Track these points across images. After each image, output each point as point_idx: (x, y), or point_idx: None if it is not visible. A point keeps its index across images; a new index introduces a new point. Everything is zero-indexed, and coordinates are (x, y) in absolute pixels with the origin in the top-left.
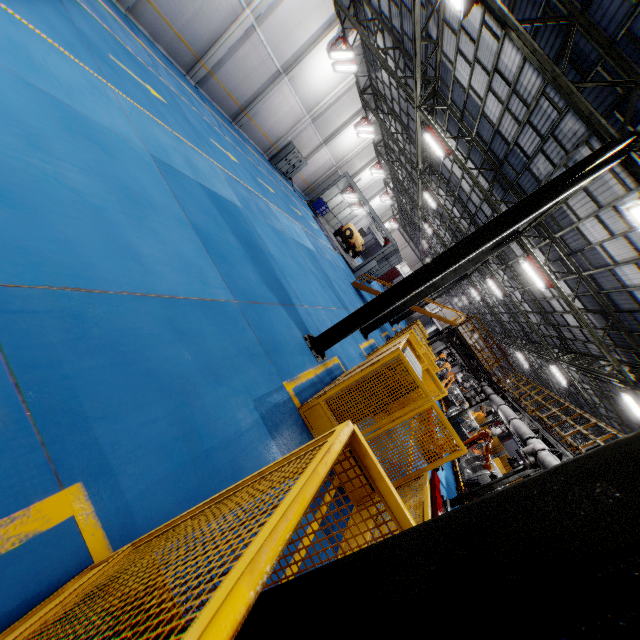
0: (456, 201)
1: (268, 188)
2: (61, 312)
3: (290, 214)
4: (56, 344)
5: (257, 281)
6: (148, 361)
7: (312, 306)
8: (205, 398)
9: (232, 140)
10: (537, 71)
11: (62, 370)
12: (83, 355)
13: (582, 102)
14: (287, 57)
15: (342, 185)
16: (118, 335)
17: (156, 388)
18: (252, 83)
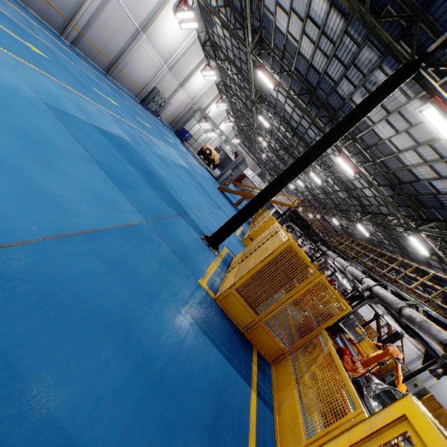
0: (281, 120)
1: (145, 124)
2: None
3: (166, 142)
4: None
5: (158, 200)
6: (86, 302)
7: (199, 211)
8: (145, 319)
9: (110, 88)
10: (340, 15)
11: None
12: (15, 320)
13: (383, 34)
14: (143, 18)
15: (198, 117)
16: (50, 284)
17: (100, 327)
18: (117, 41)
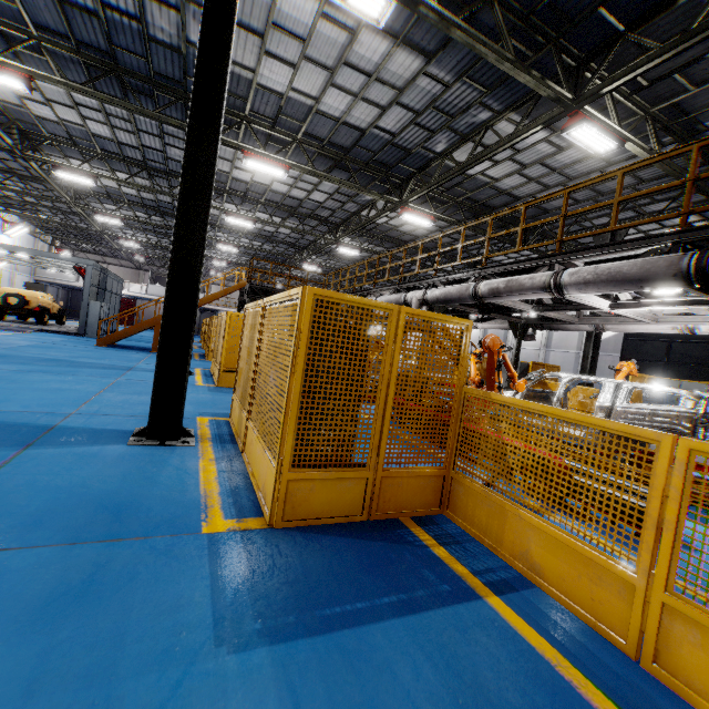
0: (108, 161)
1: None
2: None
3: None
4: None
5: None
6: None
7: (84, 403)
8: None
9: None
10: None
11: None
12: None
13: None
14: None
15: None
16: None
17: None
18: None
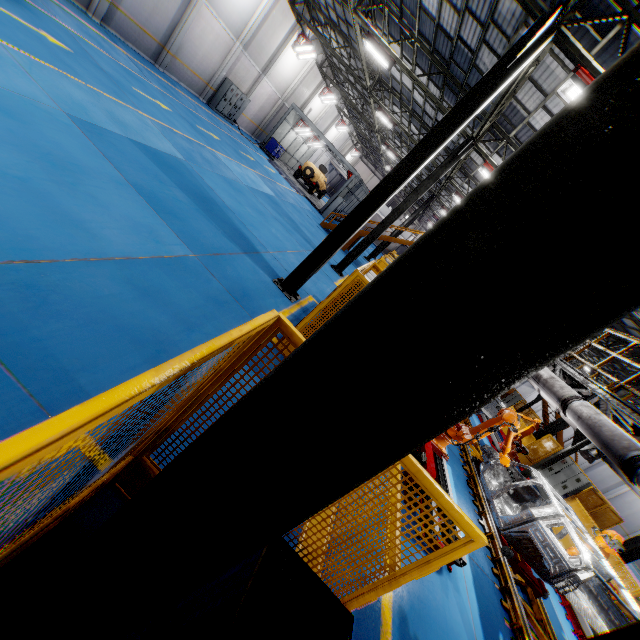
0: (412, 117)
1: (211, 135)
2: (14, 284)
3: (241, 161)
4: (18, 313)
5: (215, 233)
6: (115, 319)
7: (279, 251)
8: (180, 344)
9: (159, 86)
10: None
11: (31, 335)
12: (48, 320)
13: None
14: None
15: (292, 119)
16: (78, 299)
17: (129, 341)
18: (165, 11)
